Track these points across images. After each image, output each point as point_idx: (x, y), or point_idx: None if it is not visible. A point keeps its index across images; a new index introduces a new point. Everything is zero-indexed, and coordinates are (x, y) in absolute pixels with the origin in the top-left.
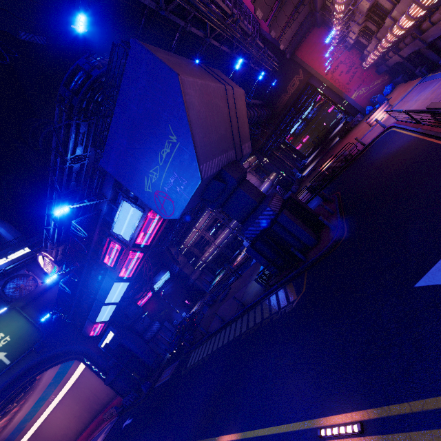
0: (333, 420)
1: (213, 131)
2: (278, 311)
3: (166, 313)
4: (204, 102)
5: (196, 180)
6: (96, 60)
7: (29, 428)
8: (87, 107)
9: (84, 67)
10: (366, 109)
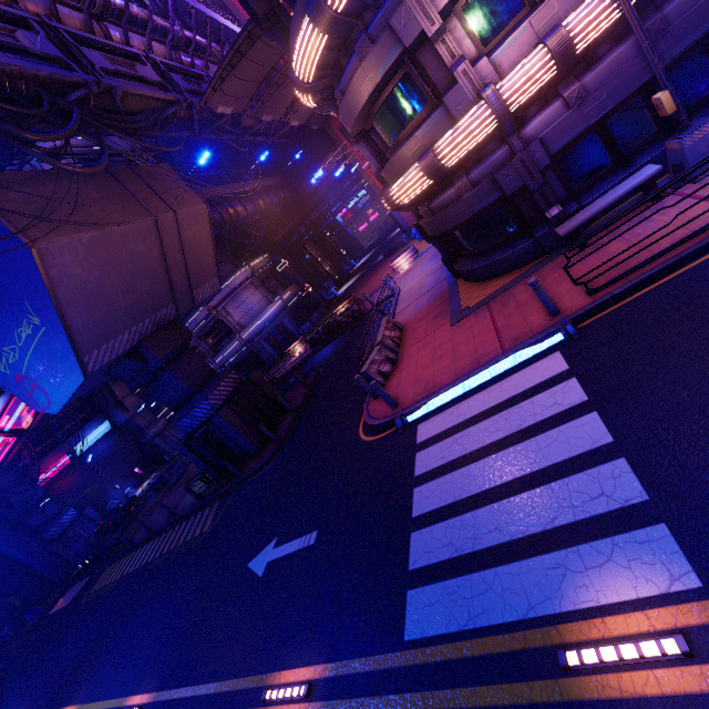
0: (134, 700)
1: (120, 296)
2: (189, 541)
3: (95, 491)
4: (98, 262)
5: (77, 376)
6: None
7: None
8: None
9: None
10: (412, 232)
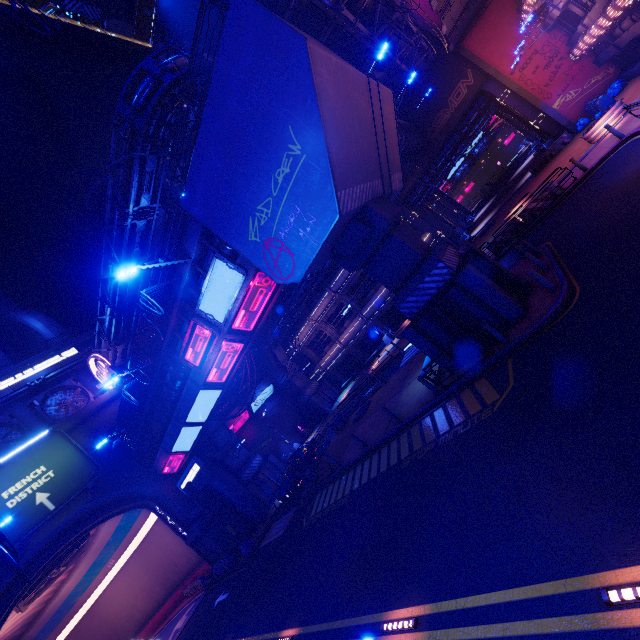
0: (631, 575)
1: (353, 142)
2: (465, 420)
3: (270, 444)
4: (340, 93)
5: (330, 216)
6: (168, 61)
7: (80, 605)
8: (155, 134)
9: (151, 70)
10: (578, 124)
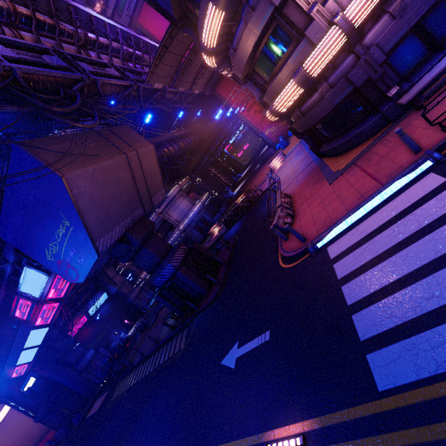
0: None
1: (112, 204)
2: (172, 356)
3: (103, 337)
4: (98, 183)
5: (93, 256)
6: None
7: None
8: None
9: None
10: (277, 145)
